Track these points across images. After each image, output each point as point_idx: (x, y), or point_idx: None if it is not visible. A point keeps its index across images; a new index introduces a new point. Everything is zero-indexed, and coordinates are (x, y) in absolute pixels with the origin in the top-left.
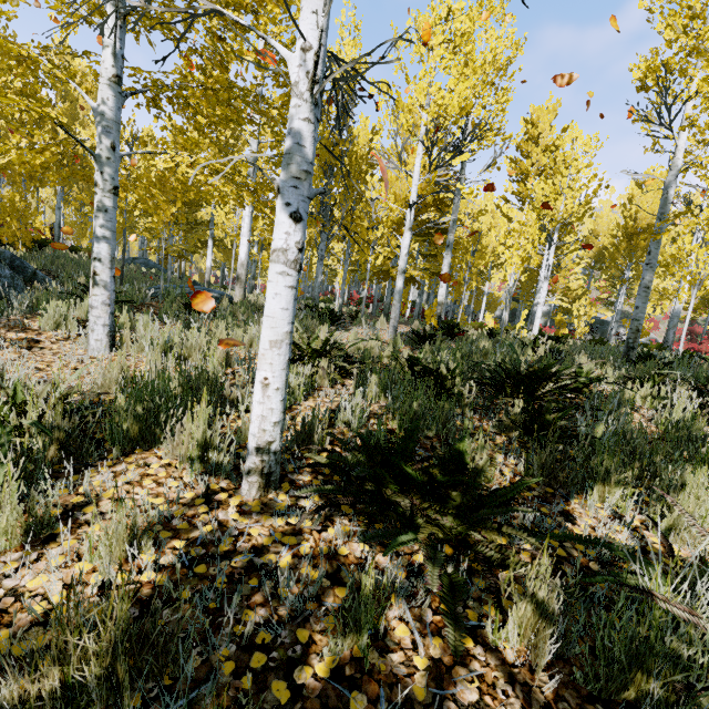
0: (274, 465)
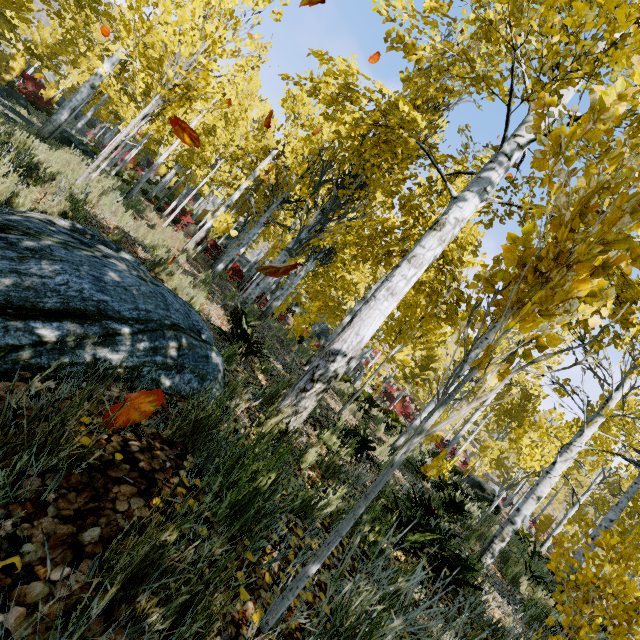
0: None
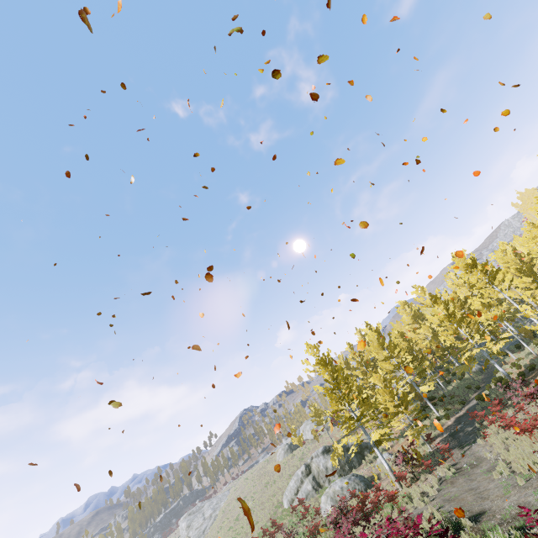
0: (535, 353)
